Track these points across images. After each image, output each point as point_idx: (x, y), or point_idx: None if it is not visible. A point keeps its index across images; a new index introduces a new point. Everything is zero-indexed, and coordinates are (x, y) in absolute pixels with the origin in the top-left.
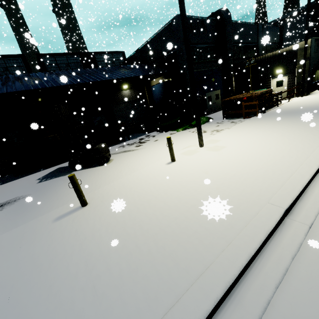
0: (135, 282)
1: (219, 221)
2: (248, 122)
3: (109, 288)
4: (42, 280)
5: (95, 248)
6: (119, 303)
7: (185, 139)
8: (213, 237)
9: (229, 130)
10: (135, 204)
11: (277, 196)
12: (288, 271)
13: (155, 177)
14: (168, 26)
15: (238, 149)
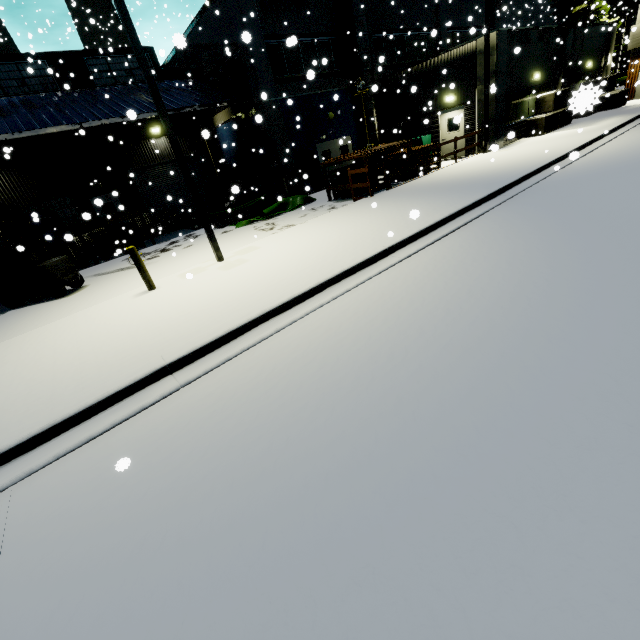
0: None
1: (79, 382)
2: (343, 209)
3: None
4: None
5: None
6: None
7: (228, 244)
8: (46, 404)
9: (297, 226)
10: (19, 364)
11: (183, 344)
12: (95, 439)
13: (95, 319)
14: None
15: (253, 267)
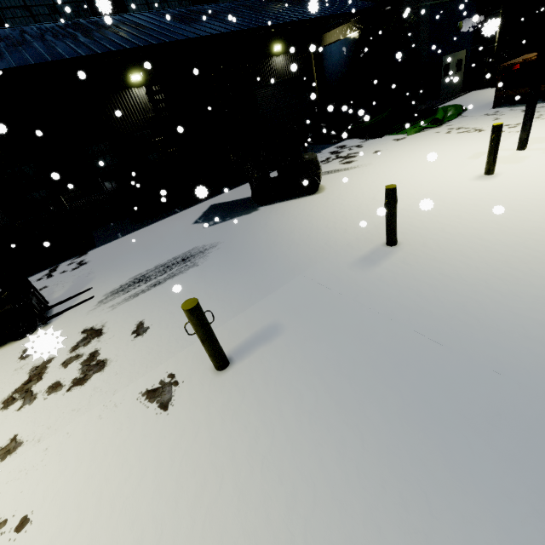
0: None
1: None
2: None
3: None
4: (492, 332)
5: (536, 291)
6: None
7: (447, 144)
8: None
9: None
10: (515, 234)
11: None
12: None
13: (490, 198)
14: None
15: None
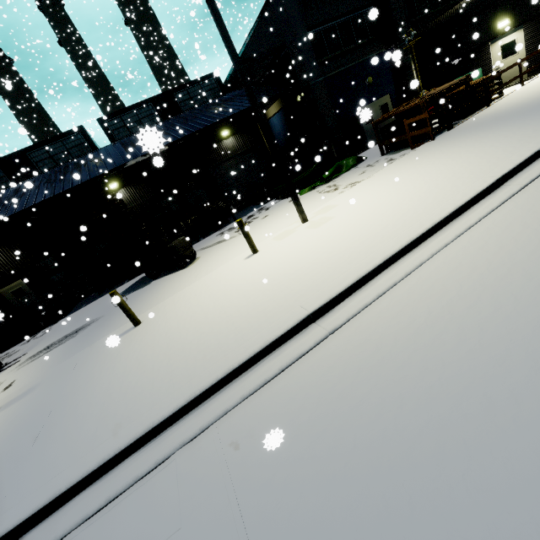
0: (133, 397)
1: (236, 332)
2: (407, 158)
3: (113, 402)
4: (75, 398)
5: (122, 369)
6: (113, 413)
7: None
8: (217, 351)
9: (365, 181)
10: (179, 319)
11: (316, 295)
12: (269, 383)
13: (220, 281)
14: (268, 8)
15: (343, 221)
